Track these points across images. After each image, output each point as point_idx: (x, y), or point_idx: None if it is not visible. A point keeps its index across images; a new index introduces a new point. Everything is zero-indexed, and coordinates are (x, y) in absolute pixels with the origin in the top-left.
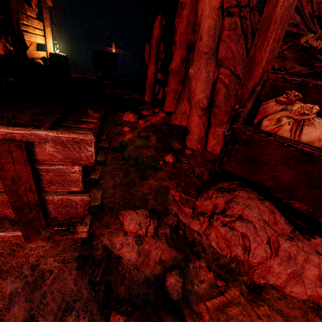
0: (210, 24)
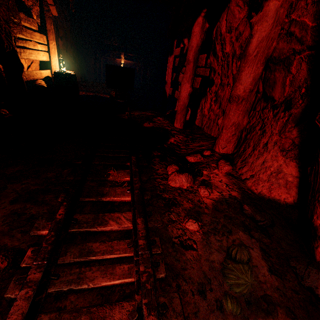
0: None
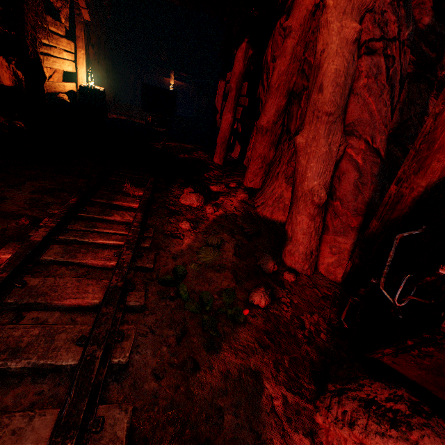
0: (338, 67)
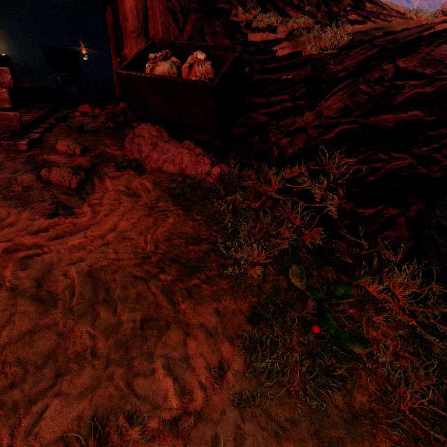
0: (131, 5)
